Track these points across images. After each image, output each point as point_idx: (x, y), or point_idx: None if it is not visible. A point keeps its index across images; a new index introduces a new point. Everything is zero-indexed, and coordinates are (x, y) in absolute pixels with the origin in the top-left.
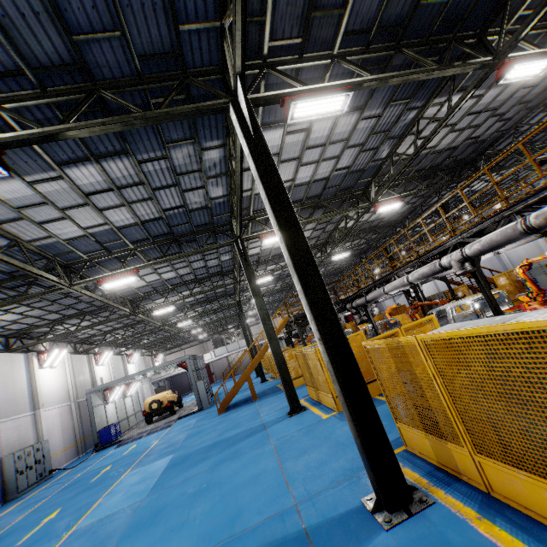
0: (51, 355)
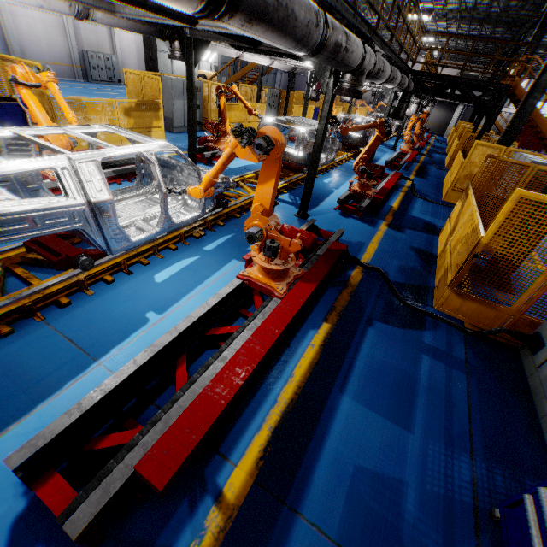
0: None
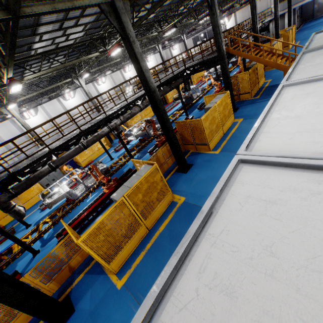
0: (99, 81)
